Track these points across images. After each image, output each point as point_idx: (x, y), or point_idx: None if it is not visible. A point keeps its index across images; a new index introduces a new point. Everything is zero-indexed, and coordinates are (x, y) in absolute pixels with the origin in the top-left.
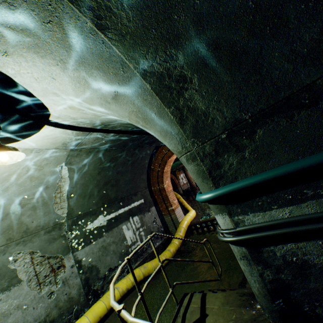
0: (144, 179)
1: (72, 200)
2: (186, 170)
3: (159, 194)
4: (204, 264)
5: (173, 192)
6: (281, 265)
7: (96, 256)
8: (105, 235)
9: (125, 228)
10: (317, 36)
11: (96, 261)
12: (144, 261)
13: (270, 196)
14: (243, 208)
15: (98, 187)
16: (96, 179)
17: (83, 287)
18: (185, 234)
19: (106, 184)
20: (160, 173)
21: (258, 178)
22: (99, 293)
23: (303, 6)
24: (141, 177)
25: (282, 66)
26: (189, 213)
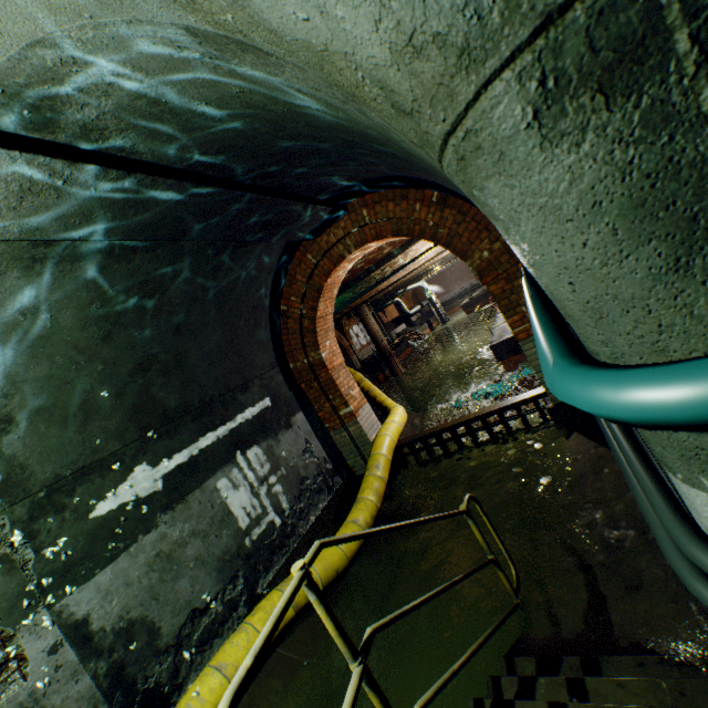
0: (265, 343)
1: (16, 437)
2: (365, 314)
3: (311, 377)
4: (453, 548)
5: (347, 369)
6: None
7: (140, 591)
8: (163, 522)
9: (227, 485)
10: None
11: (143, 604)
12: (292, 562)
13: None
14: None
15: (113, 384)
16: (99, 359)
17: (105, 699)
18: (390, 469)
19: (141, 370)
20: (308, 322)
21: None
22: (167, 695)
23: None
24: (255, 339)
25: None
26: (391, 417)
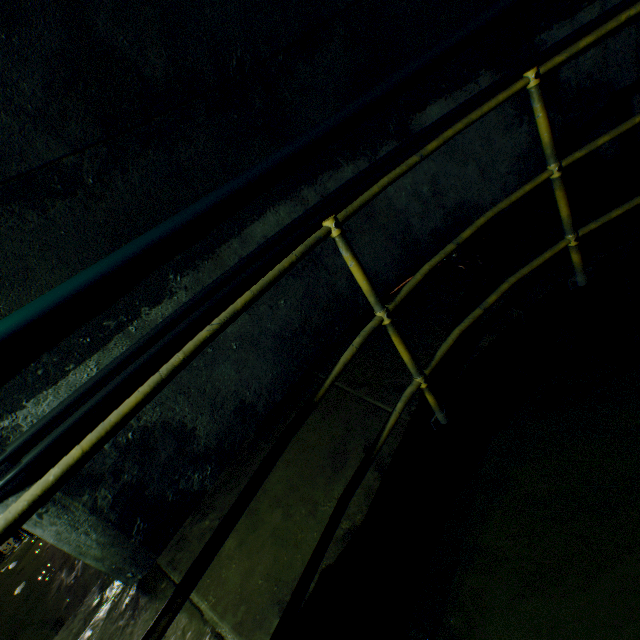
0: None
1: None
2: None
3: None
4: None
5: None
6: (118, 460)
7: None
8: None
9: None
10: (43, 95)
11: None
12: None
13: (57, 351)
14: (7, 398)
15: None
16: None
17: None
18: None
19: None
20: None
21: (21, 317)
22: None
23: (5, 37)
24: None
25: (0, 118)
26: None
